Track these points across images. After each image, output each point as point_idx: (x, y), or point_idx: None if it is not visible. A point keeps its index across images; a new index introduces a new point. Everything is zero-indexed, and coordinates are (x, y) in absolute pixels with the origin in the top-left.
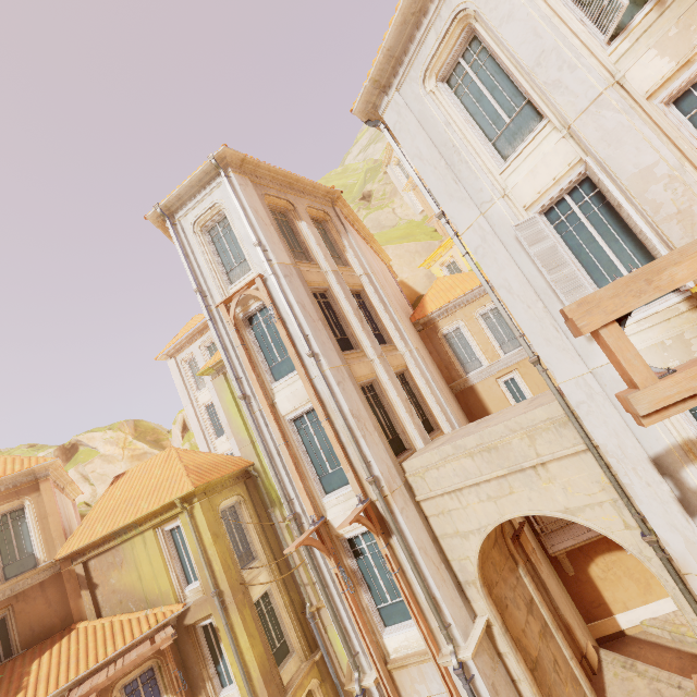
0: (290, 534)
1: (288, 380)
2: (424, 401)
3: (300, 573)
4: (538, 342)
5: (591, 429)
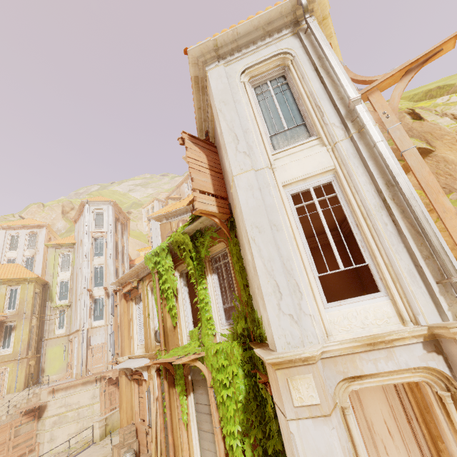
0: (50, 312)
1: (99, 257)
2: None
3: (46, 326)
4: None
5: None
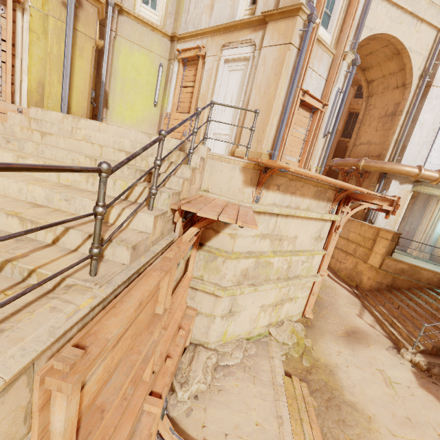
0: None
1: None
2: None
3: None
4: None
5: None
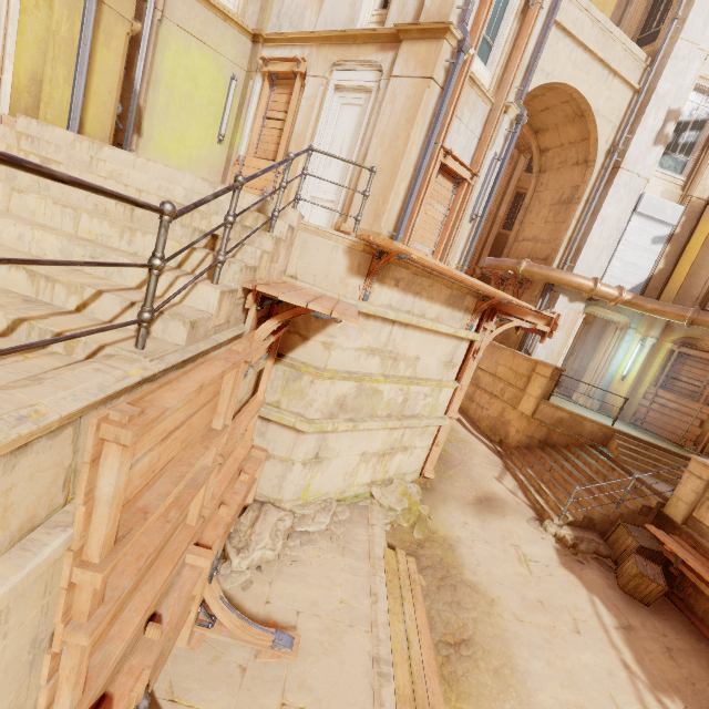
0: None
1: None
2: None
3: None
4: (699, 6)
5: (664, 76)
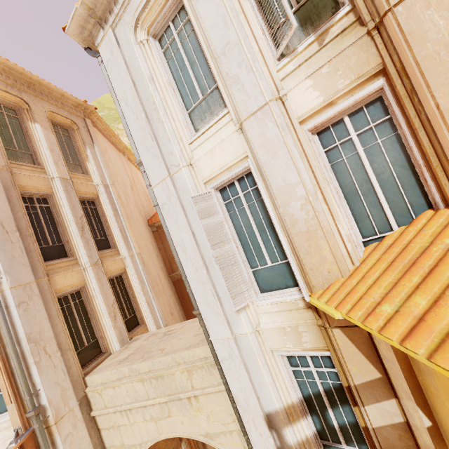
0: None
1: None
2: (135, 299)
3: None
4: (200, 301)
5: (229, 381)
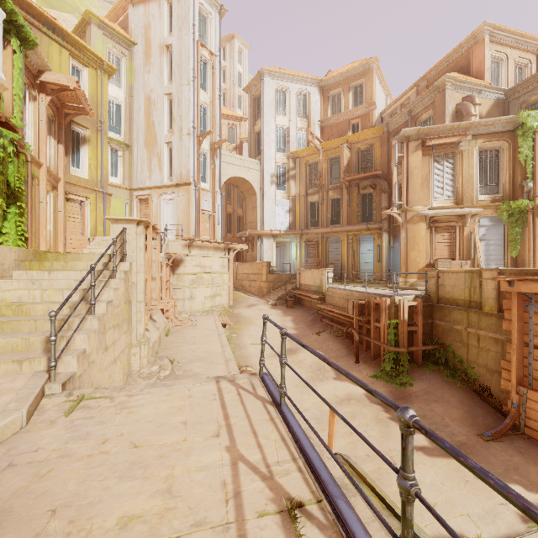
0: None
1: (204, 92)
2: None
3: None
4: (266, 146)
5: (265, 166)
